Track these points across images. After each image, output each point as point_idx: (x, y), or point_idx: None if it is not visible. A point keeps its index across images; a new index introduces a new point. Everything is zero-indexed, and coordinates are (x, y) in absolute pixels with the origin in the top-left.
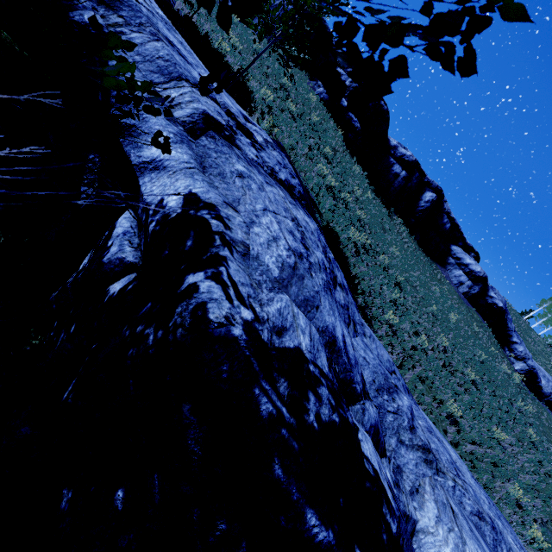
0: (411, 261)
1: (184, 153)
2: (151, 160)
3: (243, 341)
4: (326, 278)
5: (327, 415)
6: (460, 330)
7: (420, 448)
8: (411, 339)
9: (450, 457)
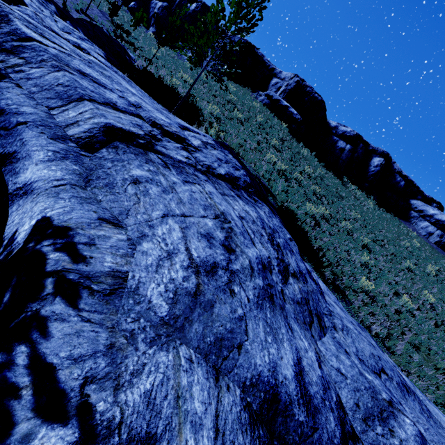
0: (374, 221)
1: (59, 169)
2: (23, 185)
3: None
4: (263, 282)
5: None
6: (442, 282)
7: None
8: (393, 302)
9: None
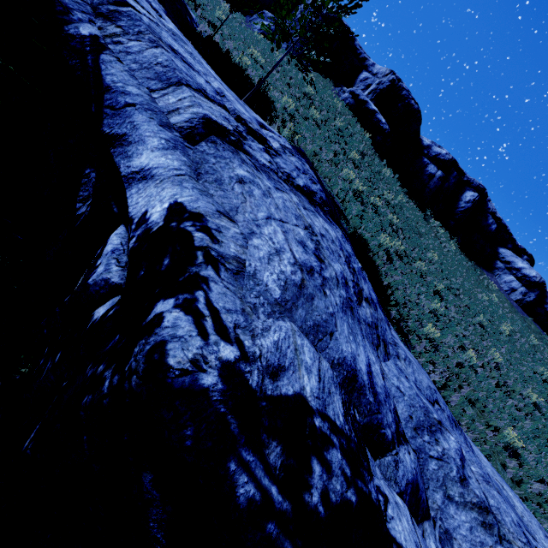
0: (452, 267)
1: (175, 159)
2: (139, 170)
3: (217, 393)
4: (346, 294)
5: (338, 492)
6: (514, 343)
7: (475, 507)
8: (456, 355)
9: (515, 512)
